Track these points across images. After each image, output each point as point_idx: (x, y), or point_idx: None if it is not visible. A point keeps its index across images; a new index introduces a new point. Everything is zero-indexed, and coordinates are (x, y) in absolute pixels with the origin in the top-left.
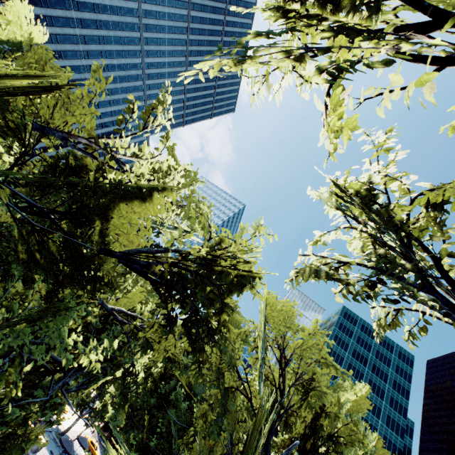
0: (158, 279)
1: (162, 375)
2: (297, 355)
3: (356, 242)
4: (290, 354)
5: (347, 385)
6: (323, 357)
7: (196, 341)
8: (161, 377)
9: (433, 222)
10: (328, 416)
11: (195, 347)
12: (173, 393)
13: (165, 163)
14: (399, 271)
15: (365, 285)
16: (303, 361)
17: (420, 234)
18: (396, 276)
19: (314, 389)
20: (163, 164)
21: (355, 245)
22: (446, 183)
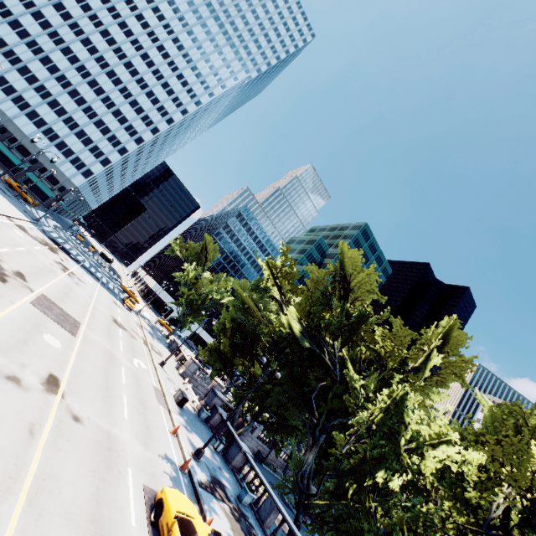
0: None
1: None
2: None
3: None
4: None
5: (435, 390)
6: None
7: None
8: None
9: None
10: None
11: None
12: None
13: None
14: None
15: None
16: None
17: None
18: None
19: None
20: None
21: None
22: None
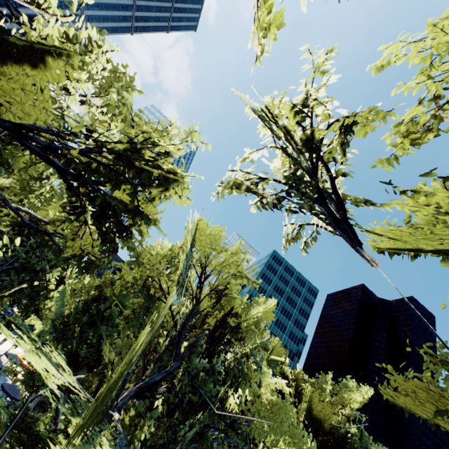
0: (65, 167)
1: (97, 298)
2: (218, 270)
3: (276, 162)
4: (212, 269)
5: (260, 303)
6: (239, 271)
7: (107, 232)
8: (96, 300)
9: (338, 147)
10: (235, 315)
11: (105, 237)
12: (106, 312)
13: (80, 37)
14: (303, 189)
15: (275, 200)
16: (221, 275)
17: (327, 159)
18: (300, 192)
19: (227, 295)
20: (77, 37)
21: (274, 165)
22: (357, 114)
